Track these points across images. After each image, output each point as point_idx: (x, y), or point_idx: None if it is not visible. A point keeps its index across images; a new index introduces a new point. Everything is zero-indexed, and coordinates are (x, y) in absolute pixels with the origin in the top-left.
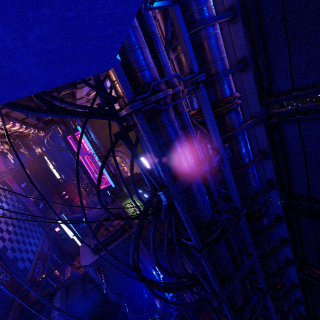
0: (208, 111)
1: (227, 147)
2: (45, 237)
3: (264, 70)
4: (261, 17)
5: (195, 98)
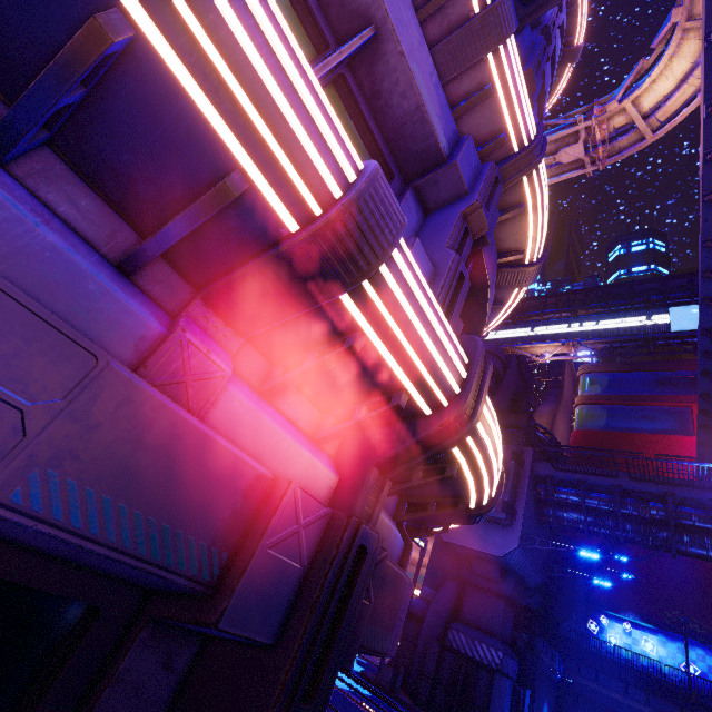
0: None
1: None
2: None
3: None
4: None
5: None
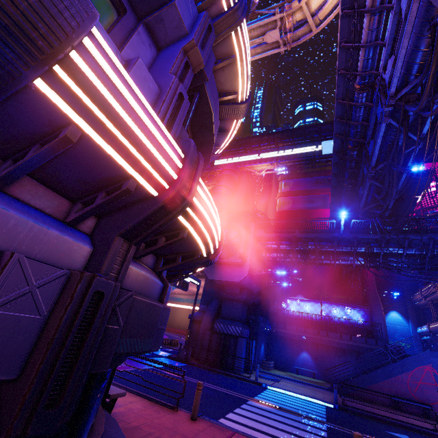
0: None
1: None
2: None
3: None
4: None
5: None
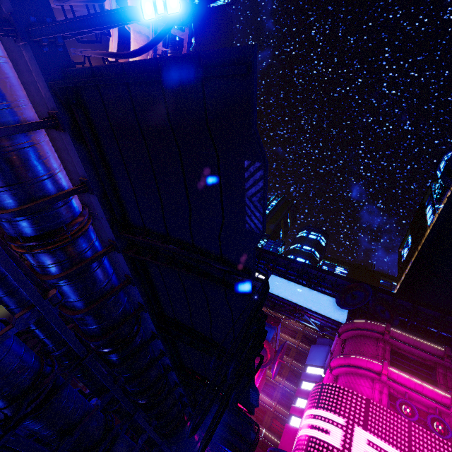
0: (2, 265)
1: (53, 296)
2: None
3: (112, 200)
4: (100, 140)
5: (2, 223)
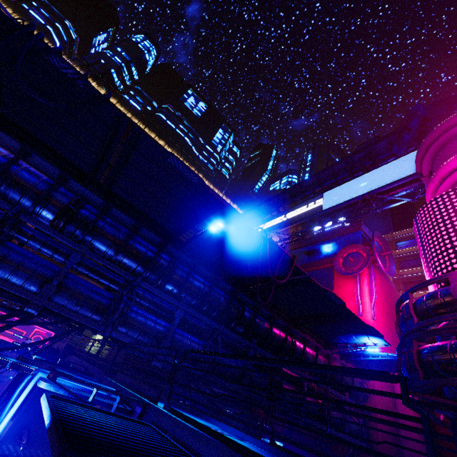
0: None
1: None
2: None
3: None
4: None
5: None
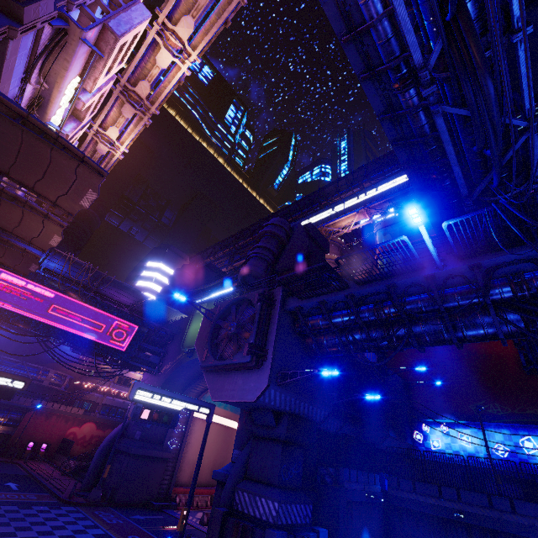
0: None
1: None
2: (89, 511)
3: None
4: None
5: None
